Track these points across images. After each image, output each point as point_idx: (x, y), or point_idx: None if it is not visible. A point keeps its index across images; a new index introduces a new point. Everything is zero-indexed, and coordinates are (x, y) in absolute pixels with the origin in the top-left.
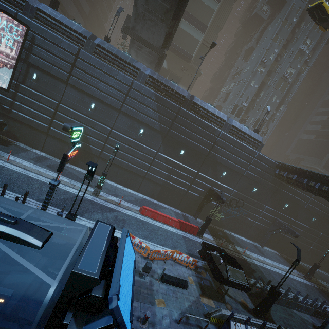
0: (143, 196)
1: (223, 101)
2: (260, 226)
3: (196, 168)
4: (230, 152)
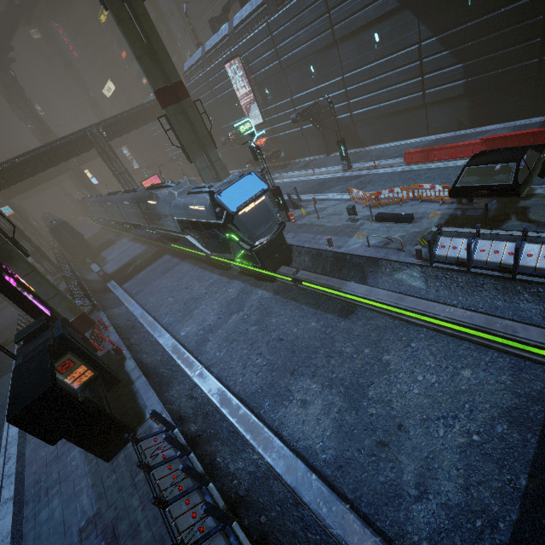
0: (437, 137)
1: None
2: None
3: None
4: None
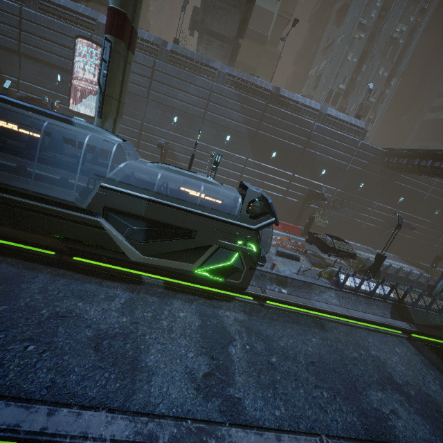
0: None
1: (313, 88)
2: (372, 227)
3: (291, 170)
4: (327, 146)
